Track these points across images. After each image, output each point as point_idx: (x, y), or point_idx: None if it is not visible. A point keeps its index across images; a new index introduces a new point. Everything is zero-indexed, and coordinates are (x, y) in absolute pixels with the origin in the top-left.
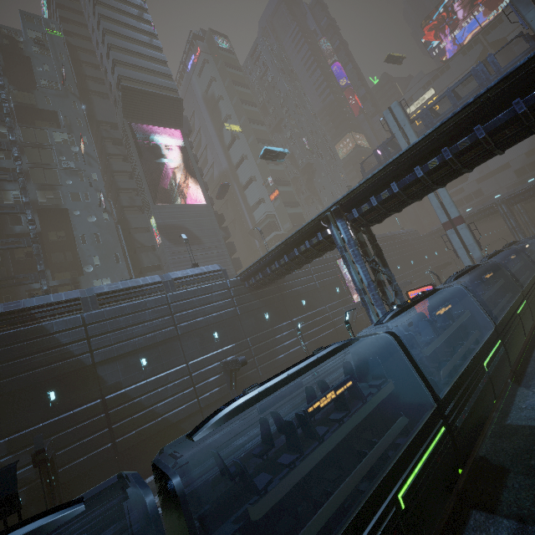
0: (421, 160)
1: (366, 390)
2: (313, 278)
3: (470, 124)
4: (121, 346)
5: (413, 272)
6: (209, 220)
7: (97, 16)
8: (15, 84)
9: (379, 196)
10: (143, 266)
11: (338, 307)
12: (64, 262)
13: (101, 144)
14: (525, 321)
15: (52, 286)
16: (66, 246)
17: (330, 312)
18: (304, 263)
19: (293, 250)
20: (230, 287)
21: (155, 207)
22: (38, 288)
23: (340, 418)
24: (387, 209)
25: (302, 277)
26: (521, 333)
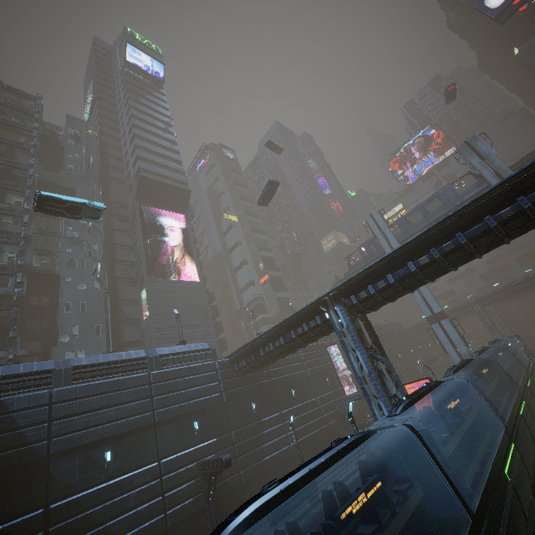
0: (413, 257)
1: (393, 497)
2: (303, 365)
3: (452, 231)
4: (86, 433)
5: (401, 366)
6: (200, 297)
7: (131, 125)
8: (43, 165)
9: (375, 285)
10: (124, 340)
11: (329, 399)
12: (39, 329)
13: (108, 219)
14: (529, 424)
15: (18, 355)
16: (46, 312)
17: (321, 405)
18: (299, 347)
19: (290, 332)
20: (218, 368)
21: (148, 280)
22: (1, 357)
23: (372, 532)
24: (383, 298)
25: (292, 362)
26: (529, 437)
